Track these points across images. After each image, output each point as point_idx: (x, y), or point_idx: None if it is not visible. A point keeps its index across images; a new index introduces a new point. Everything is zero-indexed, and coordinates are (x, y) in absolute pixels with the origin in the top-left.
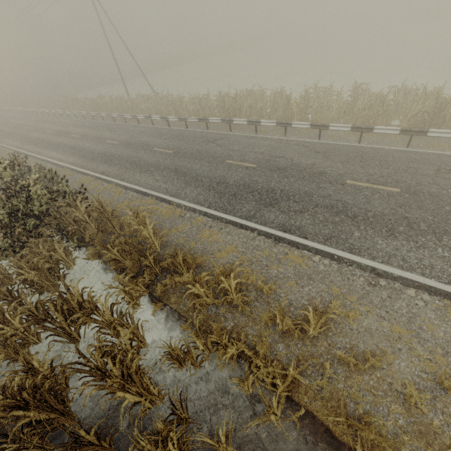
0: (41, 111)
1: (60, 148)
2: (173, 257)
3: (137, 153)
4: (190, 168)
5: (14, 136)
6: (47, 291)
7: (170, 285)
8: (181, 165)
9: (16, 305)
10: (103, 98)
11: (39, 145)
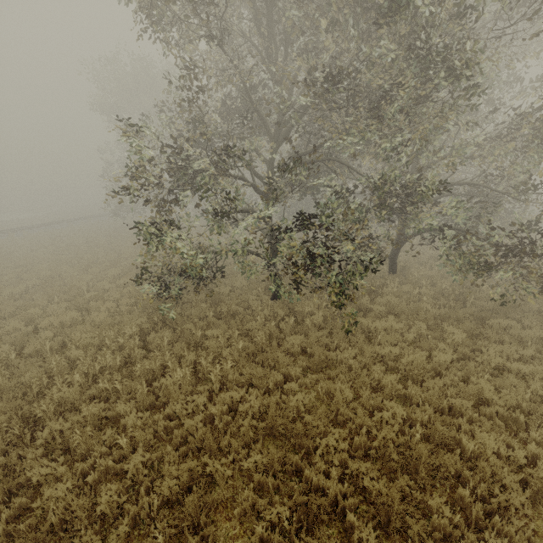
0: None
1: None
2: None
3: None
4: None
5: None
6: None
7: None
8: None
9: None
10: None
11: None
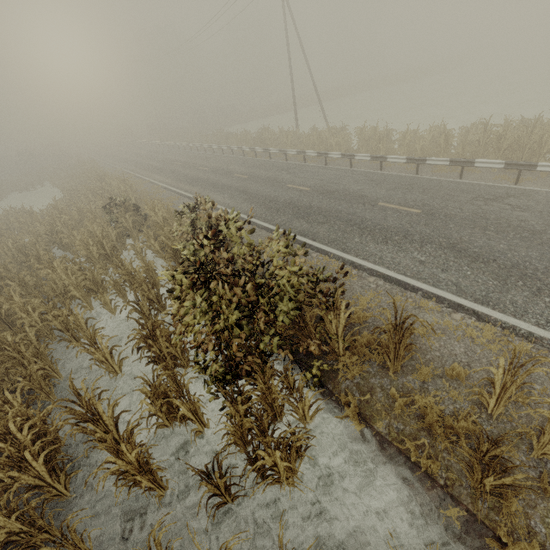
0: (190, 146)
1: (224, 190)
2: None
3: (350, 207)
4: (486, 247)
5: (165, 172)
6: (277, 482)
7: None
8: (459, 239)
9: None
10: (271, 131)
11: (196, 184)
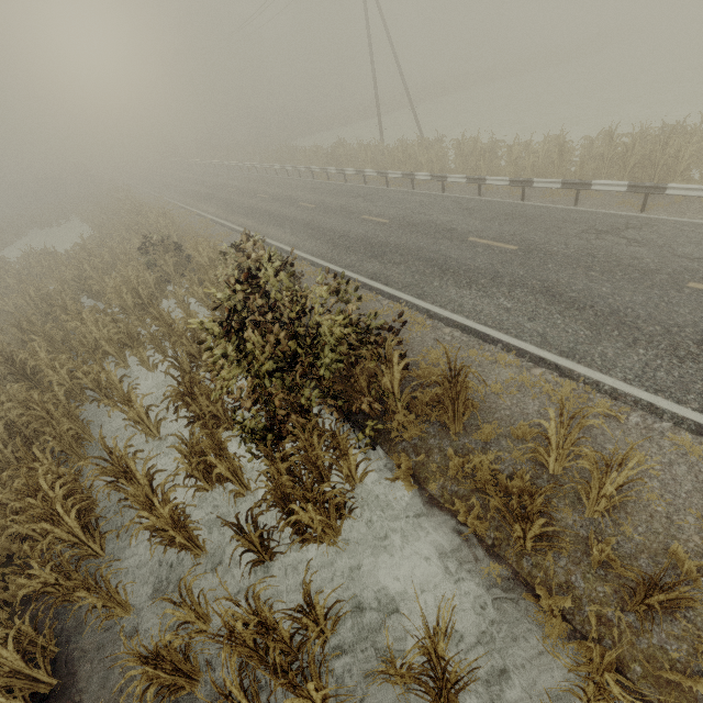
0: (247, 166)
1: (286, 224)
2: (652, 555)
3: (433, 244)
4: (586, 291)
5: (215, 201)
6: (319, 542)
7: (695, 670)
8: (556, 282)
9: (303, 619)
10: (348, 145)
11: (252, 217)
